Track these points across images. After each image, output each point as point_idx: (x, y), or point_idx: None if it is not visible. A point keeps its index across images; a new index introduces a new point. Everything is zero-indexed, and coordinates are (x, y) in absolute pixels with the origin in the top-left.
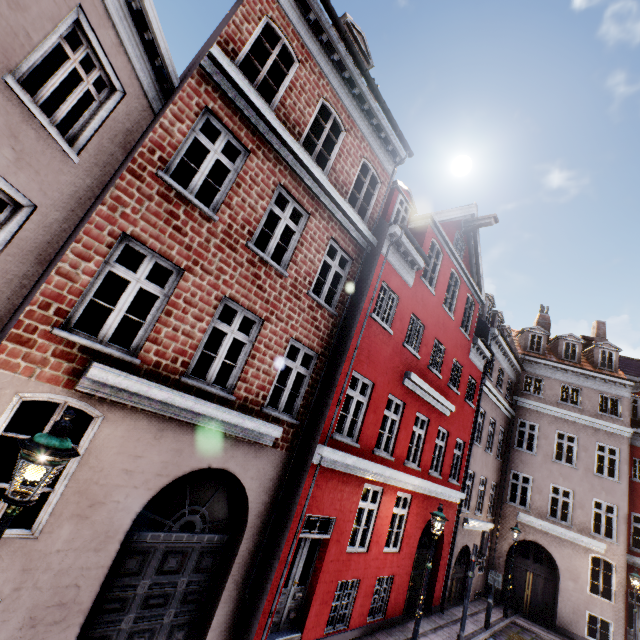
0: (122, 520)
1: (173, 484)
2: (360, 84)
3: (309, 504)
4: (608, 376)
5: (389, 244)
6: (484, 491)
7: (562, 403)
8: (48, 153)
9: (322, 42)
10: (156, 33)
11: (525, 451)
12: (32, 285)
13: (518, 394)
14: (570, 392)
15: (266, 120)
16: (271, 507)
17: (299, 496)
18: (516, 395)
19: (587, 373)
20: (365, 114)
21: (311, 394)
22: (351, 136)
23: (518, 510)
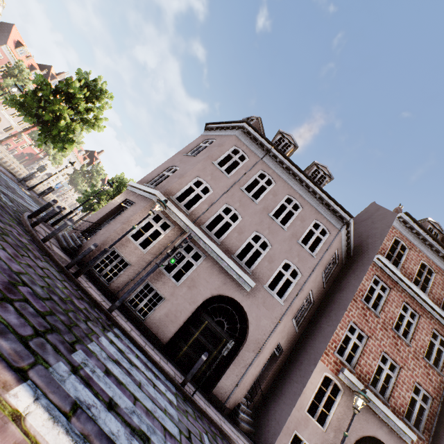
0: (347, 443)
1: (361, 439)
2: (442, 251)
3: None
4: None
5: None
6: None
7: None
8: (320, 287)
9: (419, 238)
10: (351, 245)
11: None
12: (304, 327)
13: None
14: None
15: (398, 276)
16: None
17: None
18: None
19: None
20: None
21: (430, 422)
22: (439, 274)
23: None
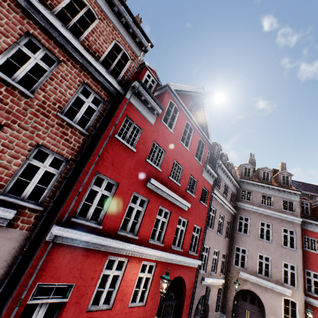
0: None
1: None
2: None
3: (41, 274)
4: (286, 189)
5: (131, 93)
6: (217, 259)
7: (262, 205)
8: None
9: None
10: None
11: (243, 233)
12: None
13: (238, 200)
14: (266, 198)
15: None
16: (5, 278)
17: (29, 268)
18: (237, 201)
19: (275, 187)
20: (117, 15)
21: (59, 188)
22: (104, 23)
23: (239, 270)
